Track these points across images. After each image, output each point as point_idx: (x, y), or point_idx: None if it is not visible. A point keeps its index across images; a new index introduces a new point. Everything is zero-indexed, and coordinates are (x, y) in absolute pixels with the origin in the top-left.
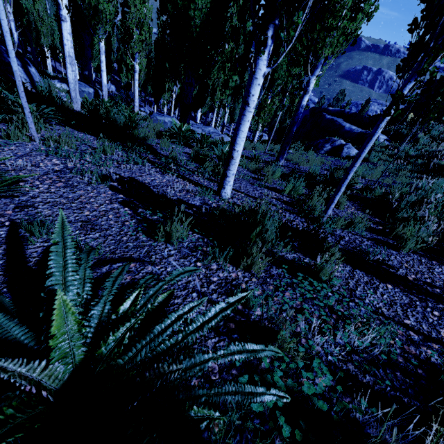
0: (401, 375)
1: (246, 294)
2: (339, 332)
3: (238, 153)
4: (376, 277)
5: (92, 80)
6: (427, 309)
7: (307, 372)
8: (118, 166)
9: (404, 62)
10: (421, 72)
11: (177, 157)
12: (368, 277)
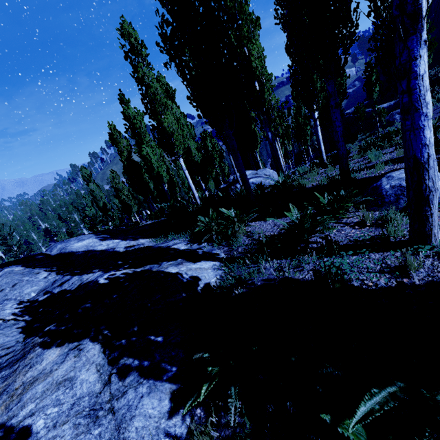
0: None
1: None
2: None
3: None
4: None
5: None
6: None
7: None
8: None
9: None
10: None
11: None
12: None
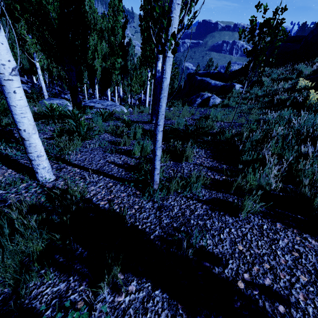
0: None
1: None
2: None
3: (27, 133)
4: (183, 304)
5: None
6: None
7: None
8: None
9: None
10: None
11: None
12: (169, 309)
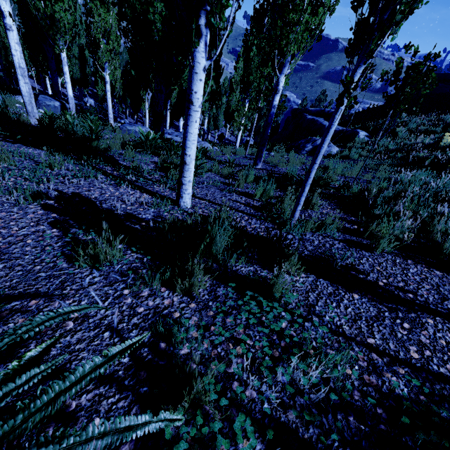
0: (355, 420)
1: (138, 339)
2: (278, 370)
3: (190, 158)
4: (342, 286)
5: (59, 94)
6: (396, 321)
7: (223, 439)
8: (64, 182)
9: (350, 44)
10: (369, 54)
11: (140, 167)
12: (332, 287)
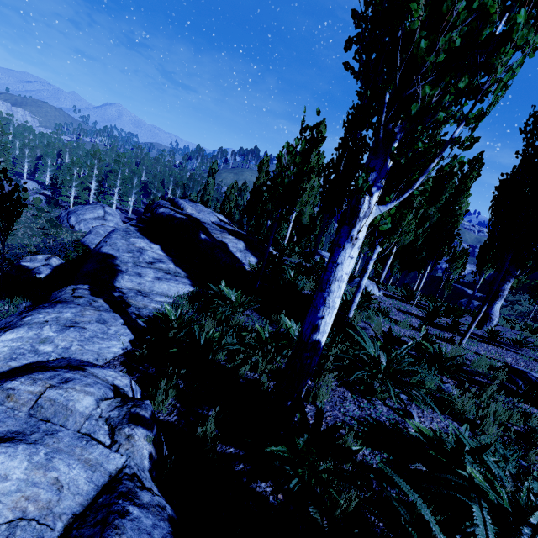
0: None
1: None
2: None
3: None
4: None
5: None
6: None
7: None
8: None
9: None
10: None
11: None
12: None
